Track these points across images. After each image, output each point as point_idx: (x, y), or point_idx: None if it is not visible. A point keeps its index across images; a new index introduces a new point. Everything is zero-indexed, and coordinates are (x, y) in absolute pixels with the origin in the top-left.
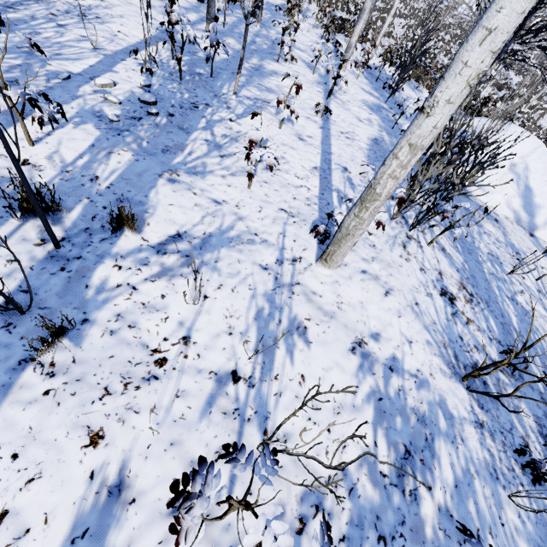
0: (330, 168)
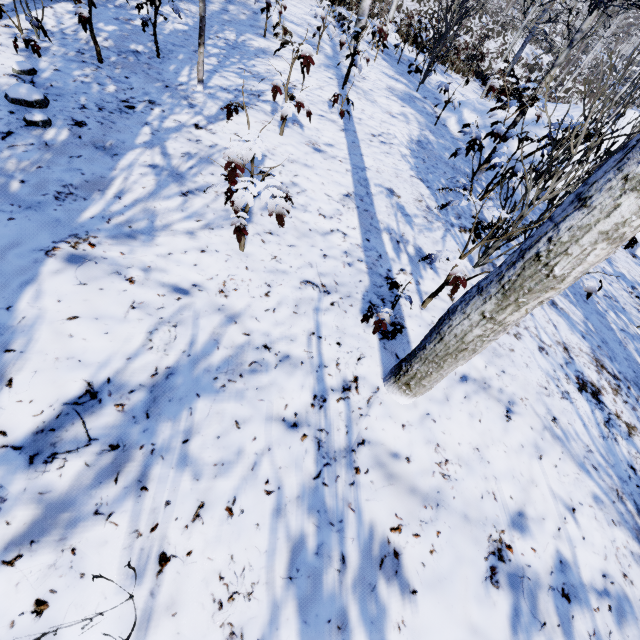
0: (369, 193)
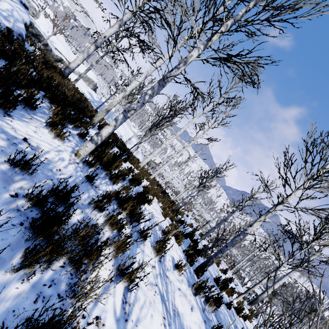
0: None
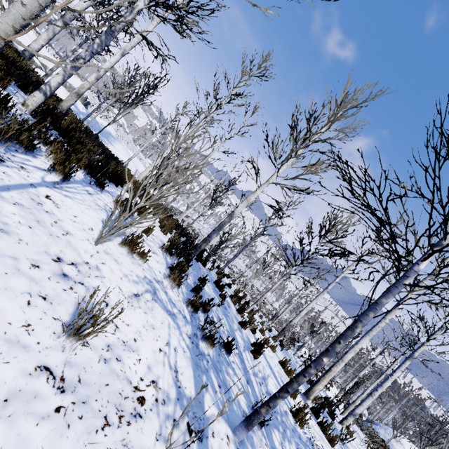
0: None
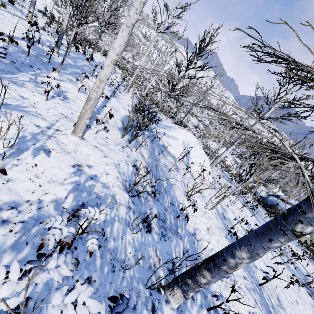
0: (98, 114)
